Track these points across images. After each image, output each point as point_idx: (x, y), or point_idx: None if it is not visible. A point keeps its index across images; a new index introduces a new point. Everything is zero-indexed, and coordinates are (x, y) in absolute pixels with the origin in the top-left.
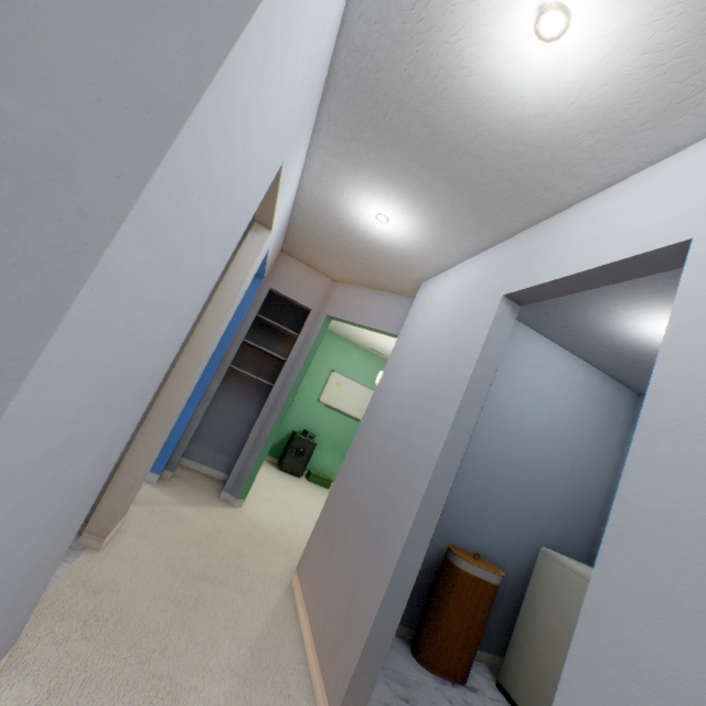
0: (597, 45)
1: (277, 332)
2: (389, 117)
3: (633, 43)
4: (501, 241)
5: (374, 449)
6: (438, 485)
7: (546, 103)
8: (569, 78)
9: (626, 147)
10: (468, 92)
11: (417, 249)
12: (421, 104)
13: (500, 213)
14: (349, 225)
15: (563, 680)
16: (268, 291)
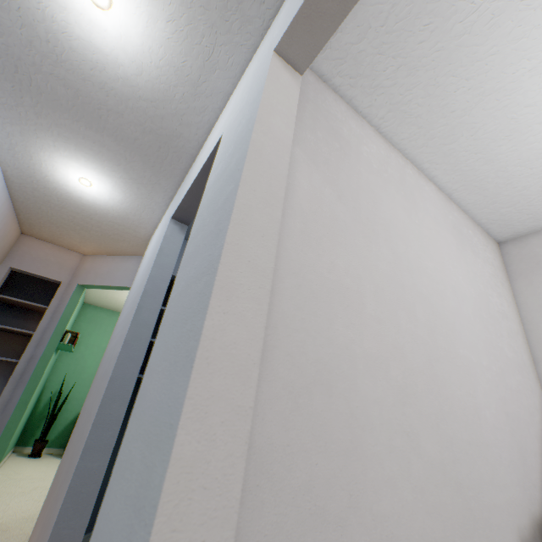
0: (138, 15)
1: (32, 312)
2: (35, 80)
3: (157, 14)
4: (178, 188)
5: (97, 381)
6: (122, 381)
7: (136, 63)
8: (138, 42)
9: (201, 97)
10: (79, 54)
11: (128, 208)
12: (53, 67)
13: (163, 163)
14: (64, 194)
15: (109, 485)
16: (10, 271)
